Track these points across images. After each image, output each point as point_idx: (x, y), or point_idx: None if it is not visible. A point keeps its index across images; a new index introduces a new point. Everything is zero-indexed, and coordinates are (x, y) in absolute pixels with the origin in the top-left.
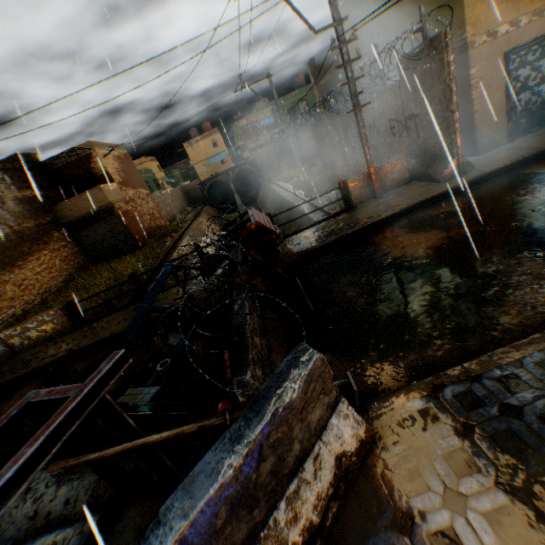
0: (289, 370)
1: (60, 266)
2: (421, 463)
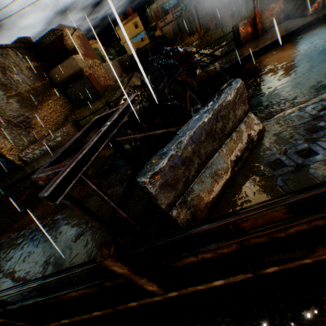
0: (227, 87)
1: (59, 109)
2: (292, 134)
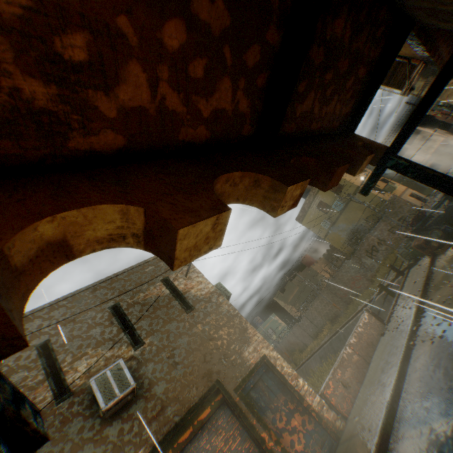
0: None
1: None
2: None
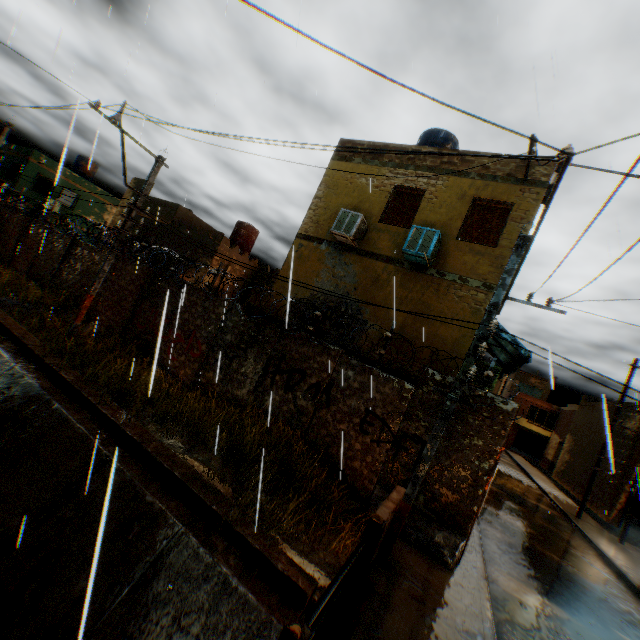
0: None
1: None
2: None
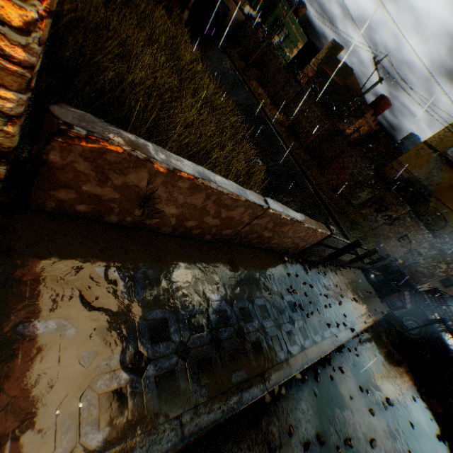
0: None
1: None
2: None
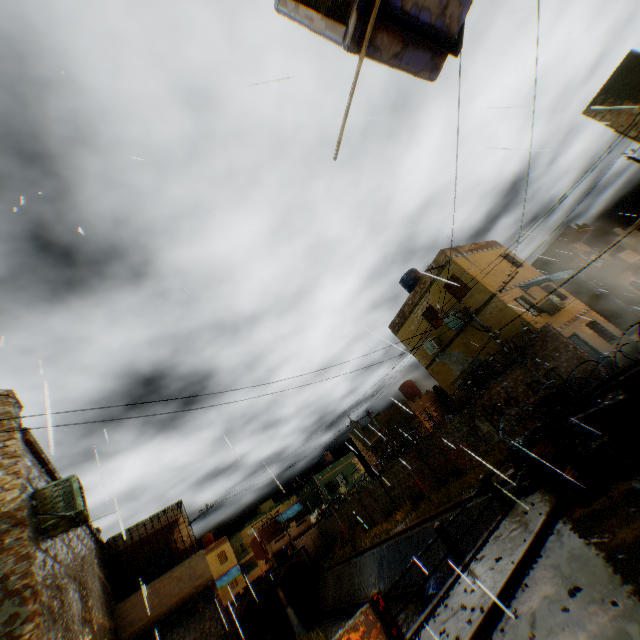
0: None
1: None
2: None
